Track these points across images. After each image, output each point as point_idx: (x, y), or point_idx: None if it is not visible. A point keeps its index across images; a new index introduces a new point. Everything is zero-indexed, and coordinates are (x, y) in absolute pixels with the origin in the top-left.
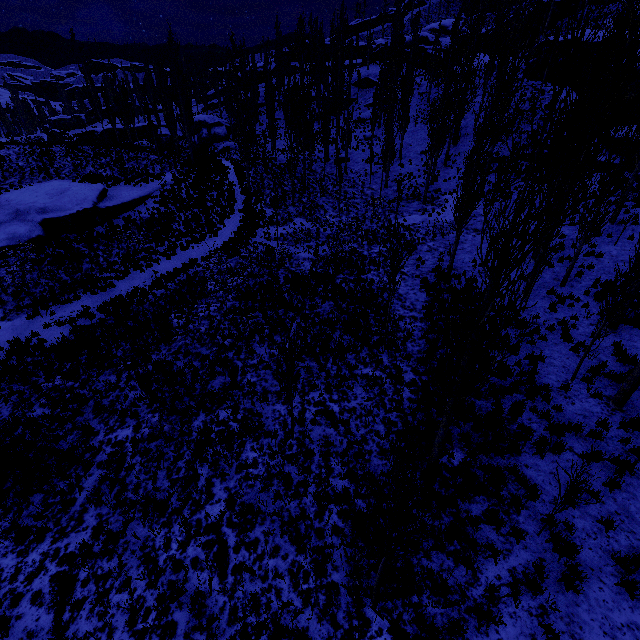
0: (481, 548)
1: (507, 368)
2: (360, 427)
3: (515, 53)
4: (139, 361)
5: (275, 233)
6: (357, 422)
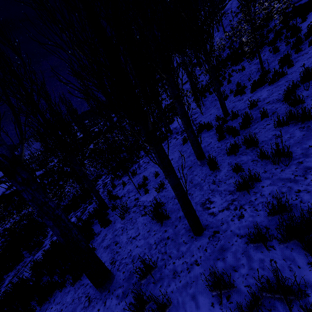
0: None
1: None
2: None
3: None
4: None
5: None
6: None
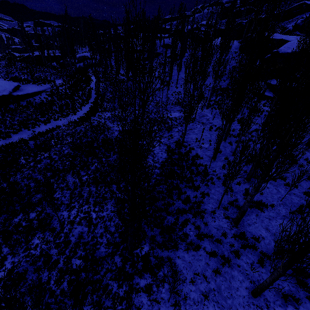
0: (135, 308)
1: (188, 199)
2: (102, 228)
3: (233, 39)
4: (2, 180)
5: (105, 115)
6: (102, 225)
